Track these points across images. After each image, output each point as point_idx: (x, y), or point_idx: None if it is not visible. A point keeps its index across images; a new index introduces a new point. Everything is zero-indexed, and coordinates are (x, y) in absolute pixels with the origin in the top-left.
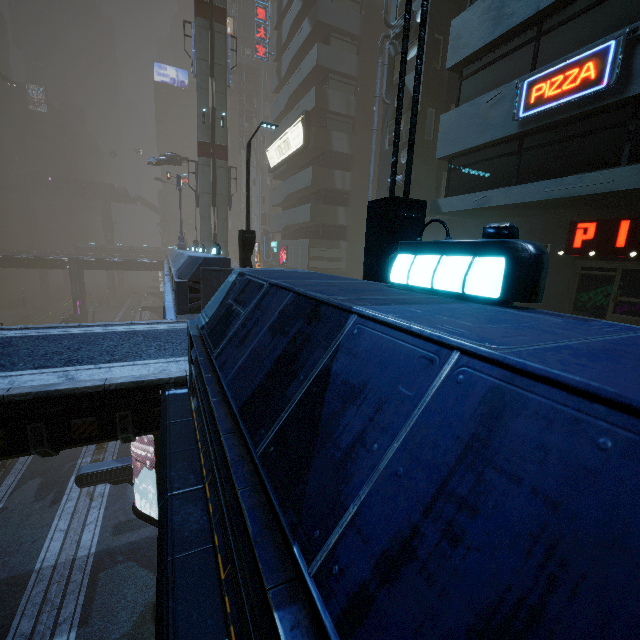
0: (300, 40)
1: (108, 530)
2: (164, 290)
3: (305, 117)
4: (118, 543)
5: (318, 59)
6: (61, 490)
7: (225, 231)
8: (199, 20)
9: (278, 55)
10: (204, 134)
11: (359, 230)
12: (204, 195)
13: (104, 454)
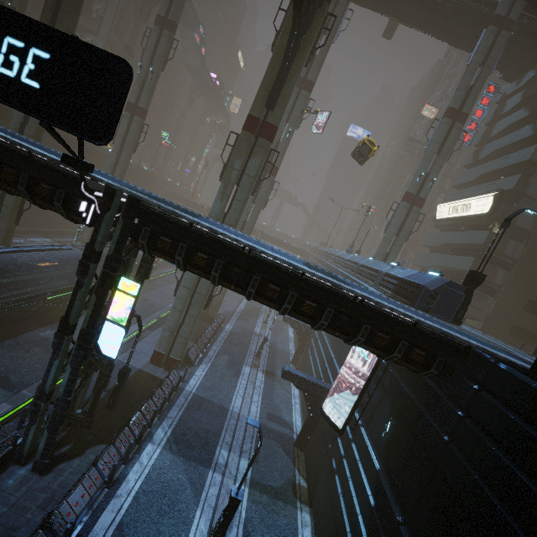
0: (515, 138)
1: (264, 413)
2: (358, 280)
3: (499, 194)
4: (270, 425)
5: (532, 156)
6: (239, 370)
7: (396, 254)
8: (446, 119)
9: (480, 142)
10: (414, 188)
11: (511, 294)
12: (394, 226)
13: (259, 362)
